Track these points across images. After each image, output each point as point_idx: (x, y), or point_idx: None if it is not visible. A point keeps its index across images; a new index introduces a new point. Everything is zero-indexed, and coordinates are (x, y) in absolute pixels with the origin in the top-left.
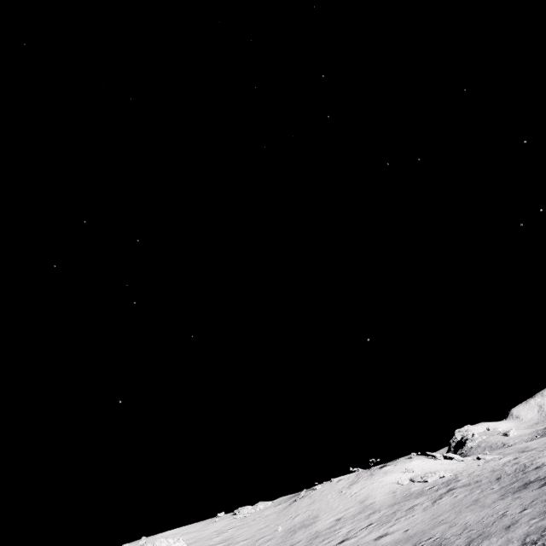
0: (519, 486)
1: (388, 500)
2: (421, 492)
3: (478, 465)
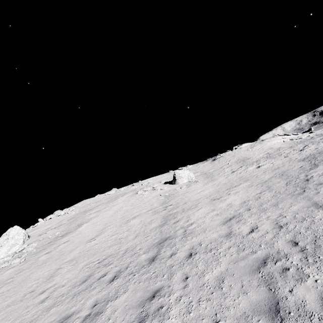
0: None
1: (289, 145)
2: (309, 139)
3: (320, 132)
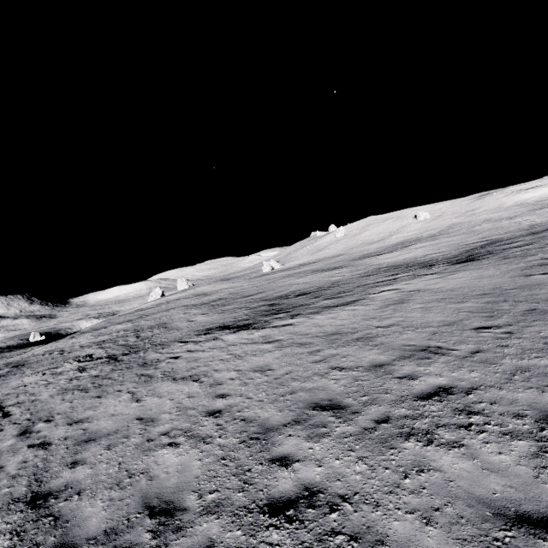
0: (535, 209)
1: (510, 205)
2: (524, 204)
3: None
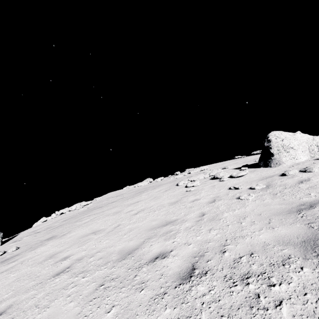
0: None
1: None
2: None
3: None
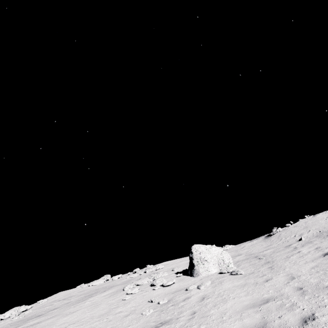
0: None
1: None
2: None
3: None
